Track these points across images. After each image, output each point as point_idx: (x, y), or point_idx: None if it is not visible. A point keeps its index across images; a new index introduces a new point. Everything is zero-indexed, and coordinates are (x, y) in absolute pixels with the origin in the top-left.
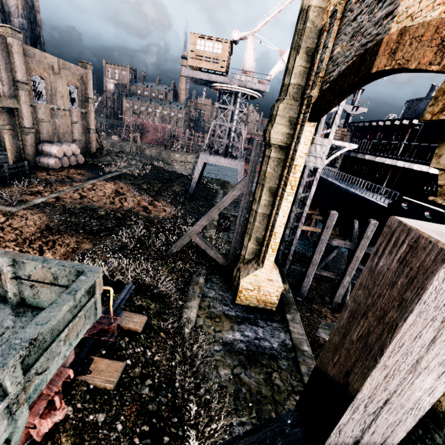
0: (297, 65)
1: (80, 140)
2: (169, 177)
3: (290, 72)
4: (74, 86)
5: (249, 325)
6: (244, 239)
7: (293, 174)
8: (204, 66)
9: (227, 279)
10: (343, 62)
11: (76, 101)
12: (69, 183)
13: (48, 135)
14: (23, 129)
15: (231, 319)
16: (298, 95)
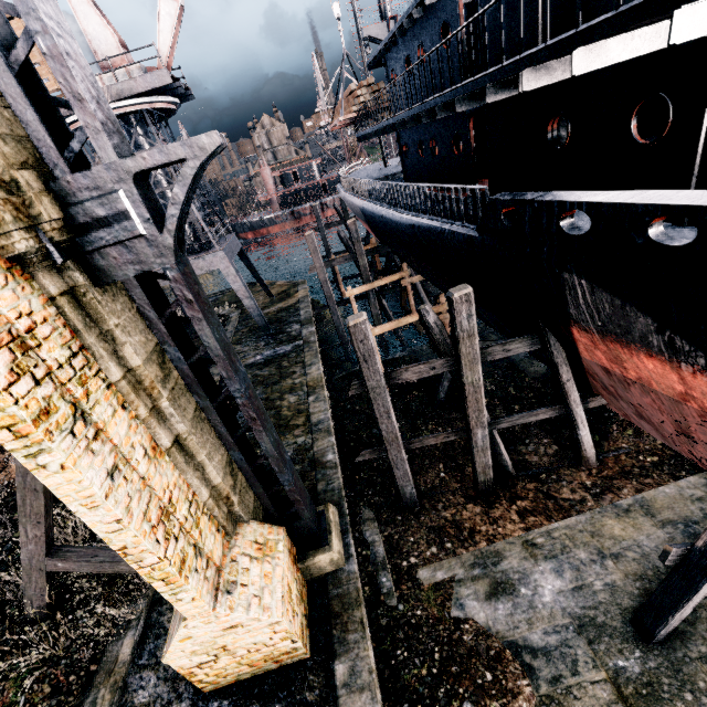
0: None
1: None
2: None
3: None
4: None
5: None
6: None
7: None
8: None
9: None
10: None
11: None
12: None
13: None
14: None
15: None
16: None
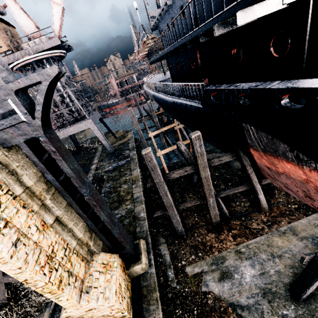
0: None
1: None
2: None
3: None
4: None
5: None
6: None
7: None
8: None
9: None
10: None
11: None
12: None
13: None
14: None
15: None
16: None
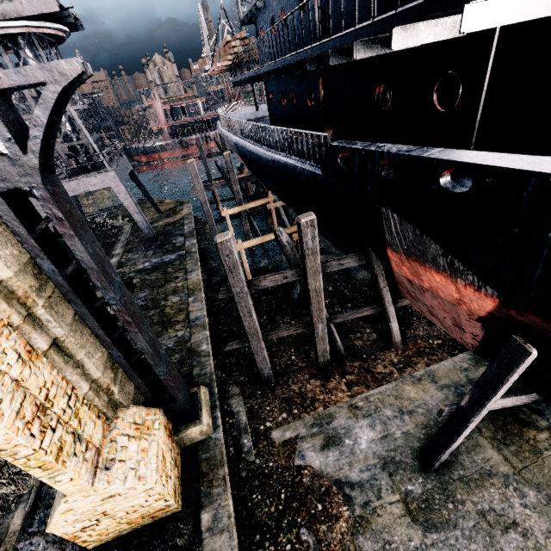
0: None
1: None
2: None
3: None
4: None
5: None
6: None
7: None
8: None
9: None
10: None
11: None
12: None
13: None
14: None
15: None
16: None
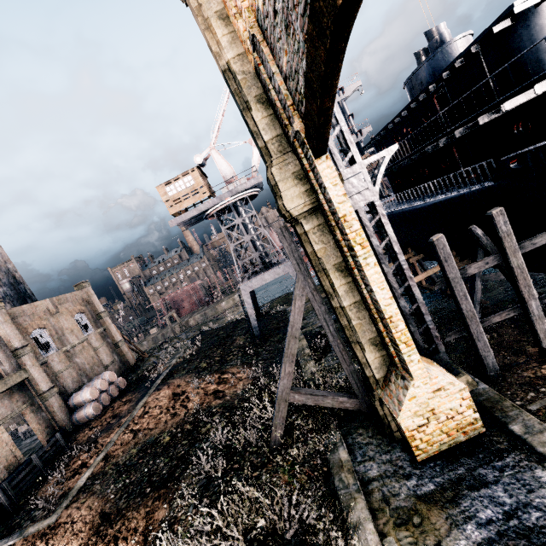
0: (258, 120)
1: (112, 362)
2: (225, 334)
3: (257, 133)
4: (80, 312)
5: (473, 494)
6: (355, 353)
7: (349, 228)
8: (186, 205)
9: (376, 425)
10: (300, 60)
11: (89, 325)
12: (117, 424)
13: (74, 382)
14: (43, 396)
15: (435, 502)
16: (284, 146)
